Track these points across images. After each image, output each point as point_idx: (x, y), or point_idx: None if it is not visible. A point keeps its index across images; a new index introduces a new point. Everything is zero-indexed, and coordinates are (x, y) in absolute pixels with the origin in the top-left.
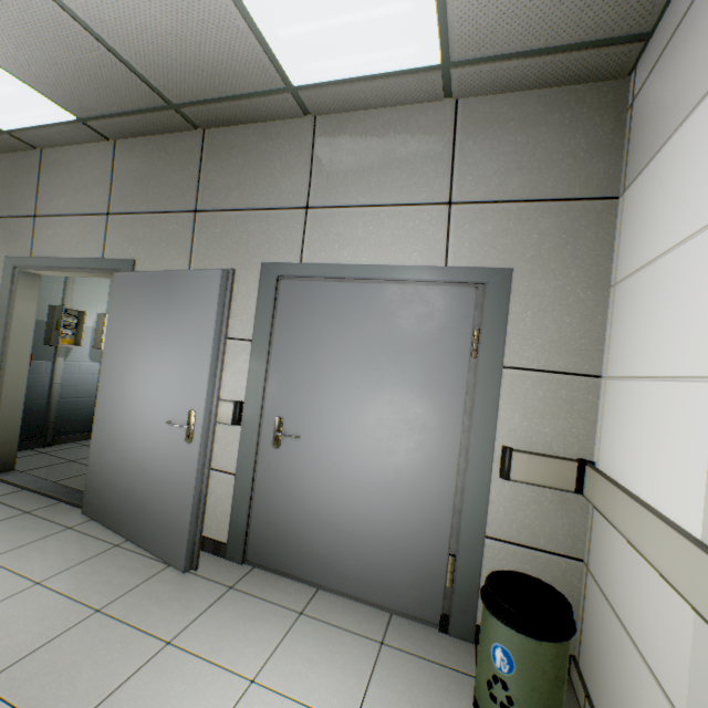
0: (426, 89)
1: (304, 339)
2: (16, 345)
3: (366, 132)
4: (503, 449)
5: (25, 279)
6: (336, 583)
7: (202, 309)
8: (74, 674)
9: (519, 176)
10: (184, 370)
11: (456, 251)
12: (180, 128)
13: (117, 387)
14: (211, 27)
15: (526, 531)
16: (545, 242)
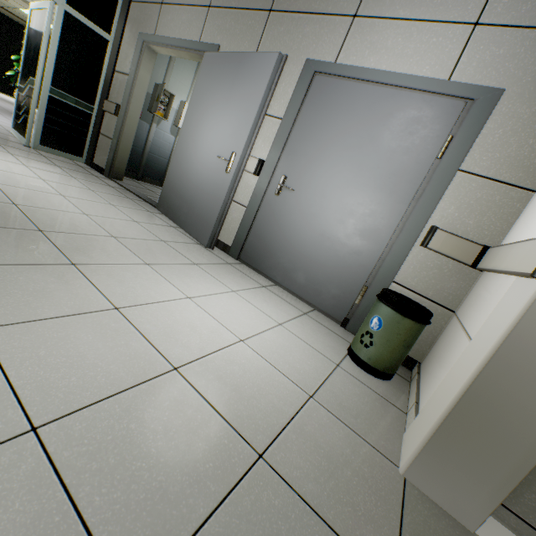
0: None
1: (318, 123)
2: (135, 100)
3: None
4: (431, 227)
5: (148, 53)
6: (288, 284)
7: (258, 82)
8: (152, 252)
9: None
10: (235, 125)
11: (462, 69)
12: None
13: (191, 134)
14: None
15: (422, 285)
16: None
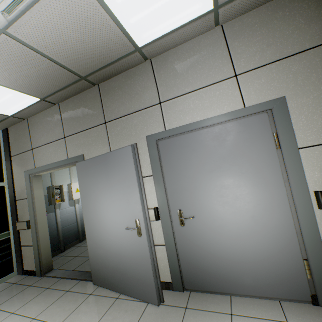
0: (205, 25)
1: (180, 166)
2: (39, 210)
3: (179, 57)
4: (316, 193)
5: (35, 178)
6: (240, 290)
7: (126, 167)
8: None
9: (270, 49)
10: (125, 200)
11: (248, 98)
12: (87, 88)
13: (93, 217)
14: (97, 30)
15: None
16: (298, 77)
